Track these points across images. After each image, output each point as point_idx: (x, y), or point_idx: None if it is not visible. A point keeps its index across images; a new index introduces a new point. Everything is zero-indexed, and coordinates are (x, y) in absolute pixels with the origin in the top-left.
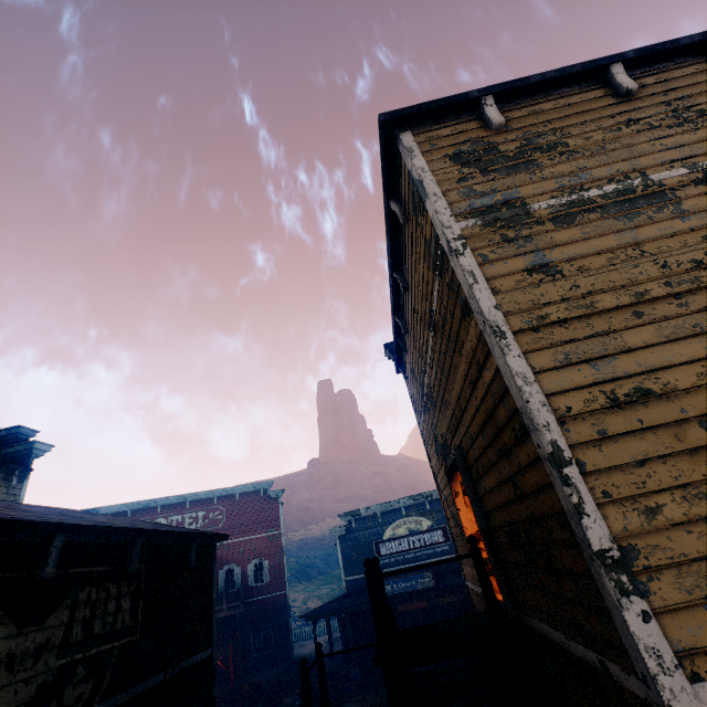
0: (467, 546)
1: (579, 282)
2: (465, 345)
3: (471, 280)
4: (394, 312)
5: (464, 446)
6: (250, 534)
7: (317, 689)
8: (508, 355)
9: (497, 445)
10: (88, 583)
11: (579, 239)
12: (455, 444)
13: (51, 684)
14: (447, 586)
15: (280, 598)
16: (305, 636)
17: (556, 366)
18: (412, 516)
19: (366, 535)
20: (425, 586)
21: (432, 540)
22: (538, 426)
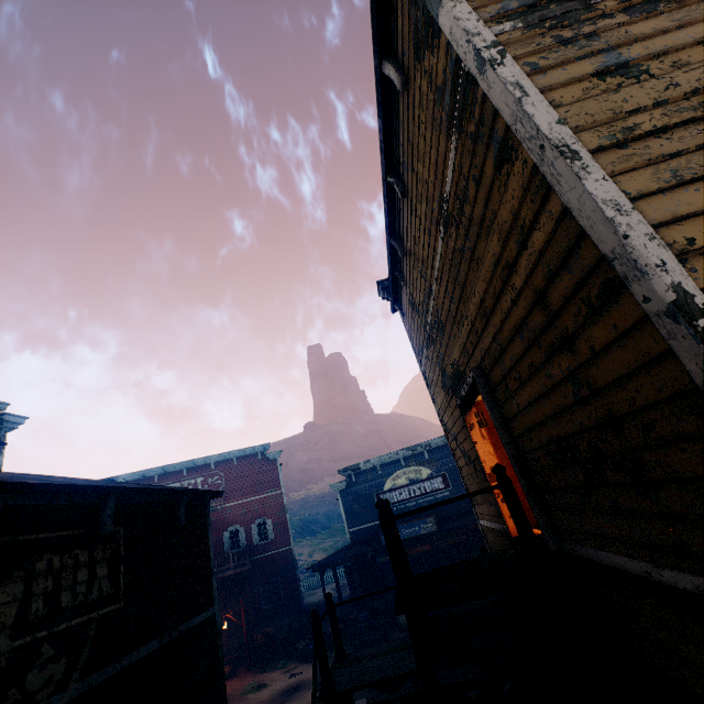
0: (483, 482)
1: (677, 79)
2: (499, 213)
3: (517, 93)
4: (389, 232)
5: (487, 364)
6: (251, 495)
7: (329, 633)
8: (587, 179)
9: (548, 338)
10: (48, 551)
11: (668, 27)
12: (472, 367)
13: (5, 670)
14: (450, 529)
15: (285, 553)
16: (313, 586)
17: (661, 187)
18: (411, 466)
19: (366, 487)
20: (428, 530)
21: (432, 488)
22: (647, 268)
